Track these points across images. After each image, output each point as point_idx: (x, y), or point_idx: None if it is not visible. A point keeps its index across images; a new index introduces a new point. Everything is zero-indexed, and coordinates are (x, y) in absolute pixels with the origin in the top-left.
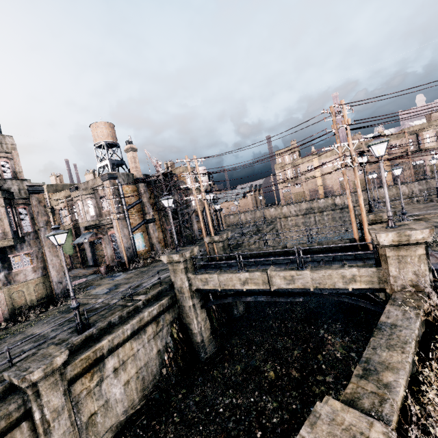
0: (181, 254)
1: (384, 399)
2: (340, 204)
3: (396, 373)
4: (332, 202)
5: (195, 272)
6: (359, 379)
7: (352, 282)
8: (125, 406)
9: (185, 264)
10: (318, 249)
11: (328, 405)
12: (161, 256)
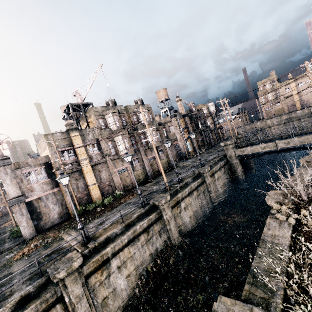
0: (231, 141)
1: None
2: None
3: None
4: (308, 112)
5: (236, 148)
6: None
7: None
8: (221, 191)
9: (232, 145)
10: (300, 133)
11: (307, 156)
12: (221, 143)
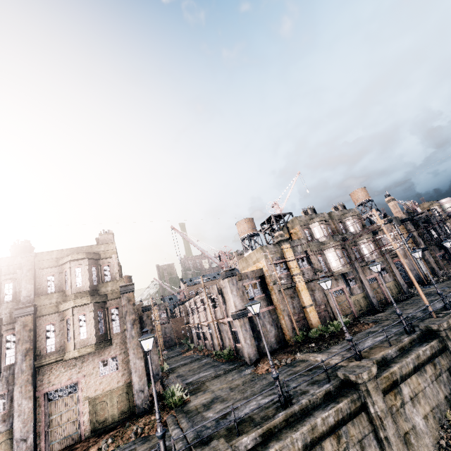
0: None
1: None
2: None
3: None
4: None
5: None
6: None
7: None
8: None
9: None
10: None
11: None
12: None
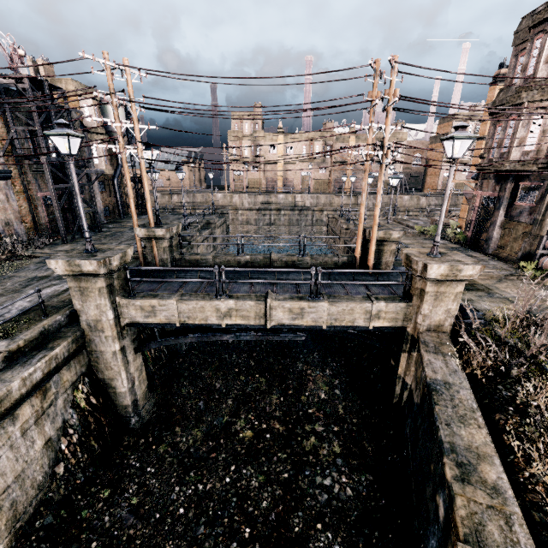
0: (103, 262)
1: (508, 516)
2: (300, 205)
3: (493, 464)
4: (292, 201)
5: (128, 293)
6: (462, 485)
7: (375, 319)
8: None
9: (109, 279)
10: (310, 265)
11: None
12: (50, 261)
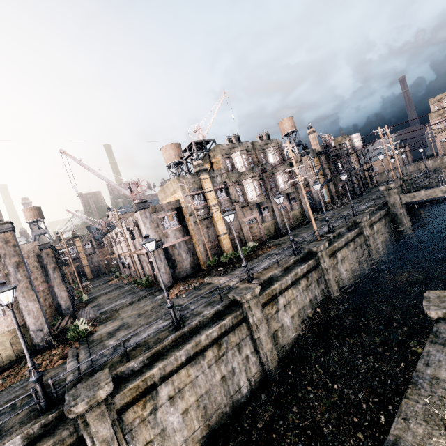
0: (396, 183)
1: None
2: None
3: None
4: None
5: (403, 193)
6: None
7: None
8: (381, 248)
9: (396, 190)
10: None
11: None
12: (380, 187)
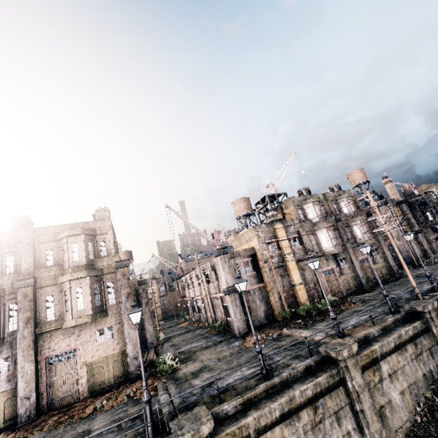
0: None
1: None
2: None
3: None
4: None
5: None
6: None
7: None
8: None
9: None
10: None
11: None
12: None
